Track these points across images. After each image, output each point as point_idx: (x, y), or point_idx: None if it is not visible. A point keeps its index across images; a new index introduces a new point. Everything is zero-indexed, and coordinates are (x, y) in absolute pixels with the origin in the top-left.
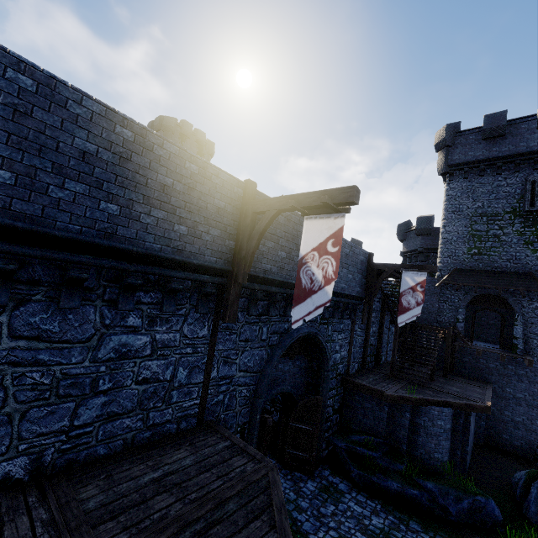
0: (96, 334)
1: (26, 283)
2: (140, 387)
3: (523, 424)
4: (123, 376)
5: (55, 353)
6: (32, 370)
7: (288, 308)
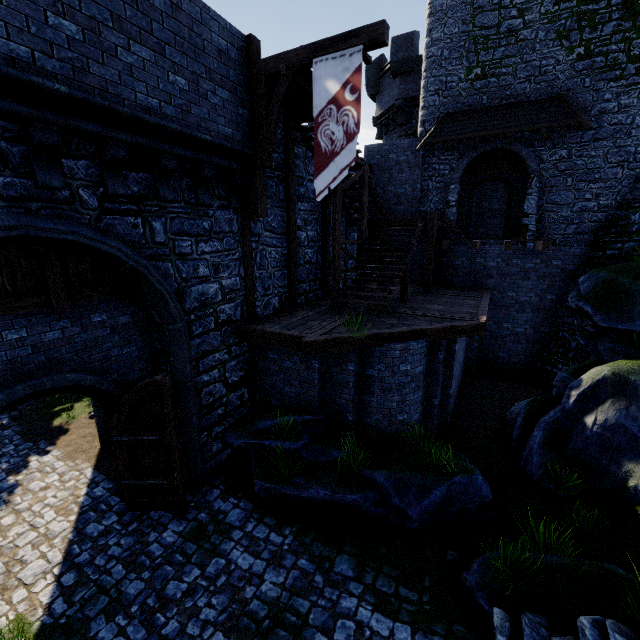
0: None
1: None
2: None
3: (524, 336)
4: None
5: None
6: None
7: None
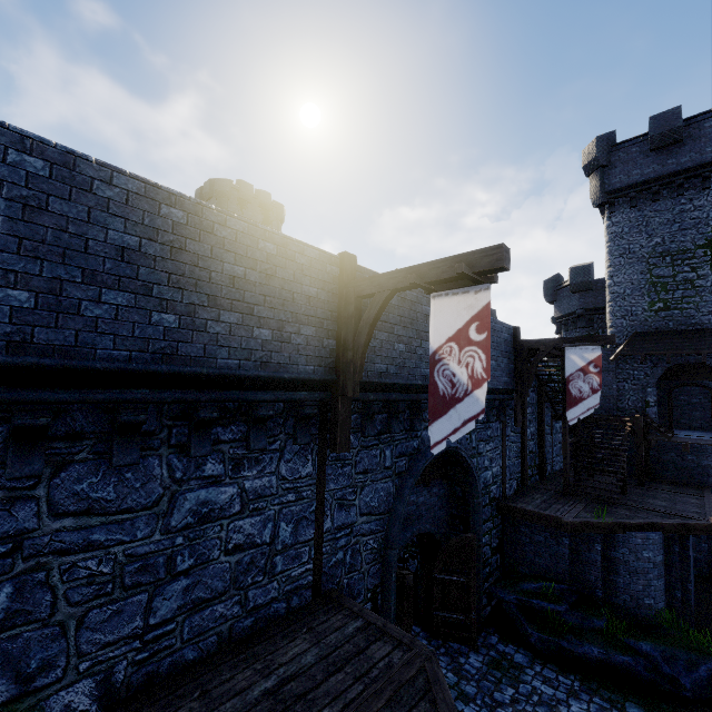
0: (165, 494)
1: (65, 439)
2: (232, 557)
3: None
4: (208, 546)
5: (113, 529)
6: (85, 557)
7: (416, 418)
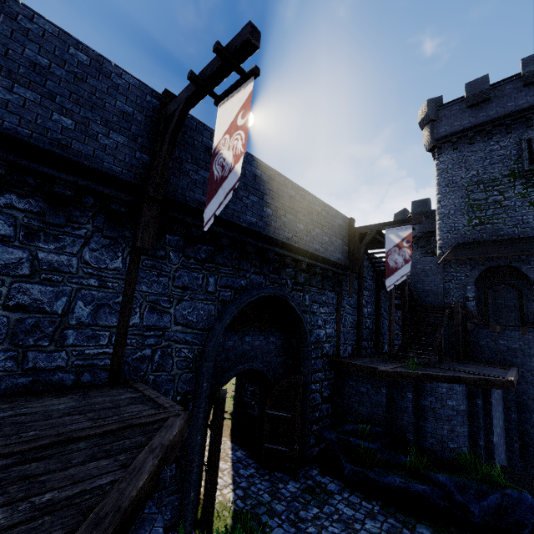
0: None
1: None
2: (12, 314)
3: None
4: None
5: None
6: None
7: (243, 260)
